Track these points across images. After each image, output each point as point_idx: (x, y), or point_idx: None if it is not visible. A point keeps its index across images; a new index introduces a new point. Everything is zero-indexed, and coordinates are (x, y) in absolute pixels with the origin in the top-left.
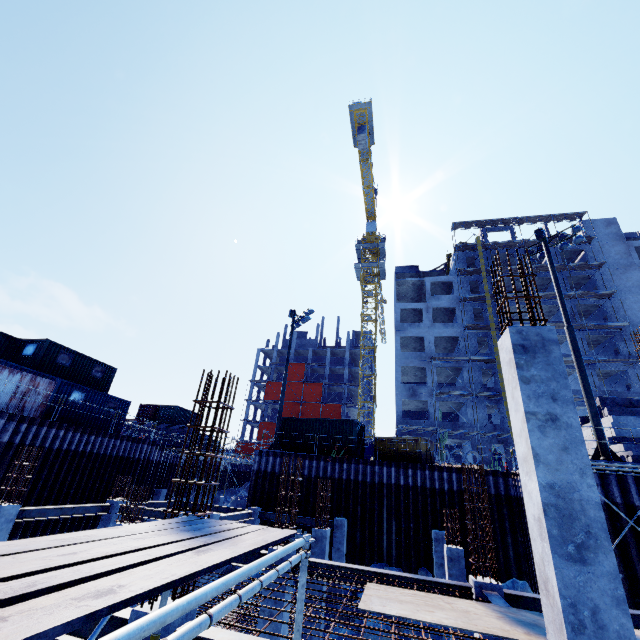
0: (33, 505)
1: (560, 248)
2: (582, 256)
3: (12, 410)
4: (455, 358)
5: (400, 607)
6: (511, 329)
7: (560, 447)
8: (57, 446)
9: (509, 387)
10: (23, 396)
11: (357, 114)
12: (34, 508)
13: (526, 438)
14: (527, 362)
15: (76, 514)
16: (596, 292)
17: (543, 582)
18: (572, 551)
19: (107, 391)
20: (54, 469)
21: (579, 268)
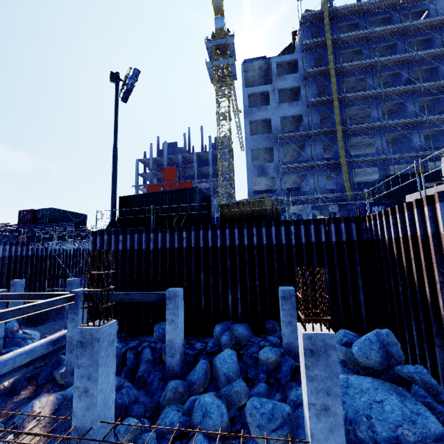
0: None
1: None
2: (423, 19)
3: None
4: (299, 133)
5: None
6: None
7: None
8: None
9: None
10: None
11: None
12: None
13: None
14: None
15: None
16: (436, 50)
17: None
18: None
19: None
20: None
21: (421, 28)
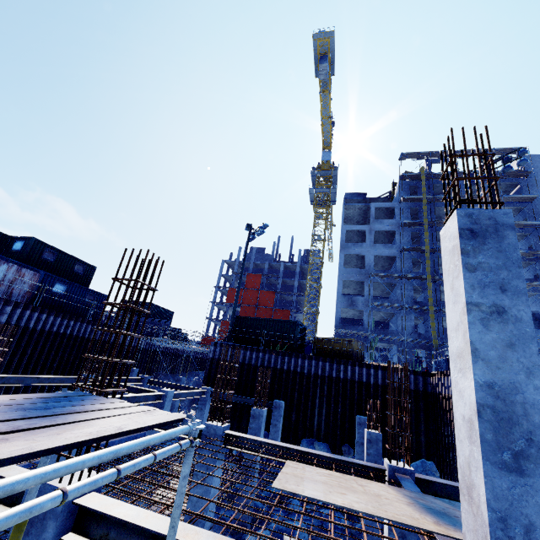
0: (21, 374)
1: (503, 171)
2: (517, 189)
3: (1, 295)
4: (391, 275)
5: (313, 487)
6: (459, 212)
7: (505, 343)
8: (40, 327)
9: (449, 278)
10: (10, 284)
11: (320, 43)
12: (12, 376)
13: (464, 331)
14: (475, 248)
15: (52, 383)
16: (526, 222)
17: (466, 487)
18: (508, 459)
19: (88, 286)
20: (38, 346)
21: (513, 200)
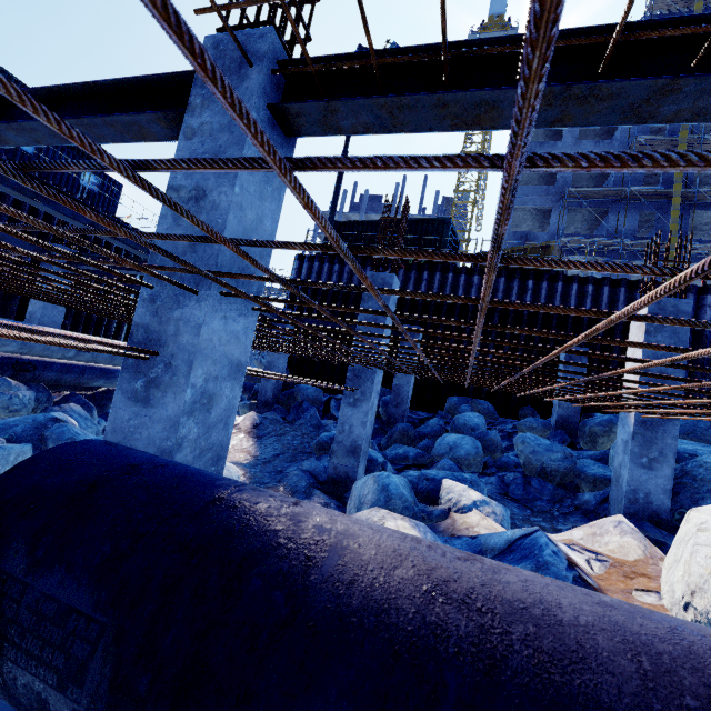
0: None
1: None
2: None
3: None
4: (604, 190)
5: None
6: None
7: None
8: None
9: None
10: None
11: None
12: None
13: None
14: None
15: None
16: None
17: None
18: None
19: None
20: None
21: None
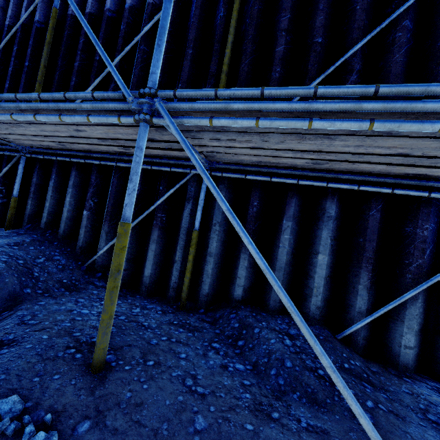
0: None
1: None
2: None
3: None
4: None
5: None
6: None
7: None
8: None
9: None
10: None
11: None
12: None
13: None
14: None
15: None
16: None
17: None
18: None
19: None
20: None
21: None
